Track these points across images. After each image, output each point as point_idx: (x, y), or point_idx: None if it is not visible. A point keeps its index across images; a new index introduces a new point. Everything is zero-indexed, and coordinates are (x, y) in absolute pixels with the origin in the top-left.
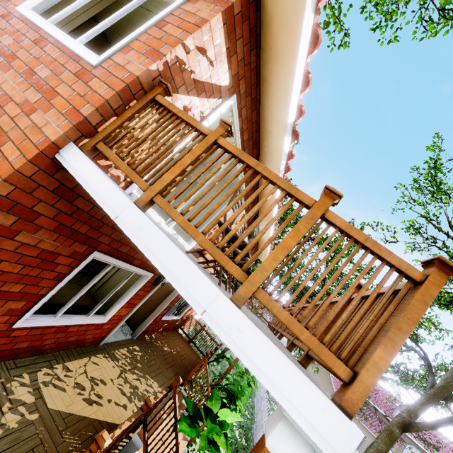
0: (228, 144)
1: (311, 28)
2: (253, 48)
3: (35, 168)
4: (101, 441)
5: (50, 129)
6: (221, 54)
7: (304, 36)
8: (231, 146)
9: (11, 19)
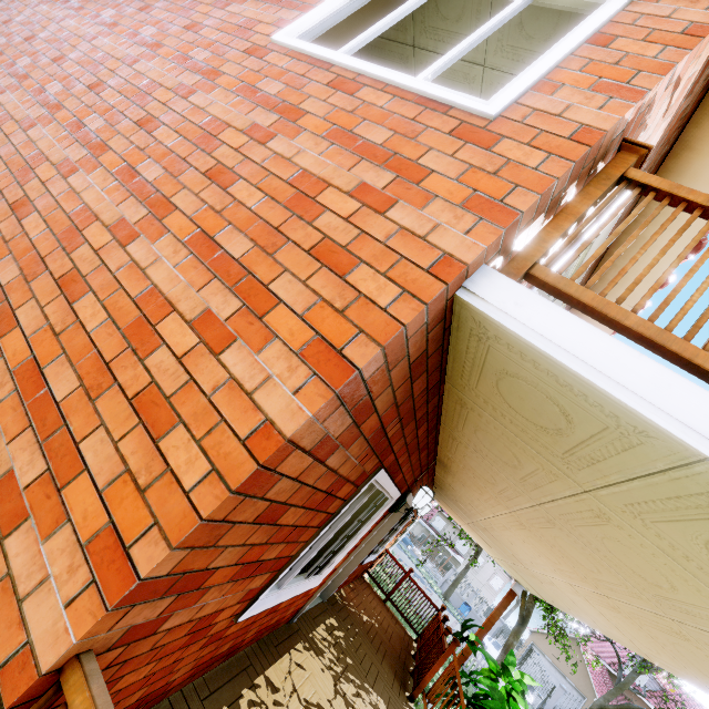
0: None
1: None
2: (704, 87)
3: (423, 319)
4: None
5: (450, 239)
6: (681, 94)
7: None
8: None
9: (266, 54)
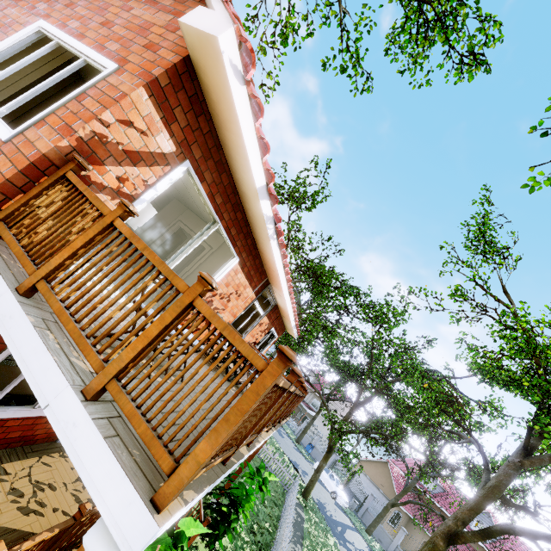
0: (123, 226)
1: (247, 98)
2: (200, 114)
3: None
4: None
5: None
6: (155, 123)
7: (240, 106)
8: (125, 229)
9: None
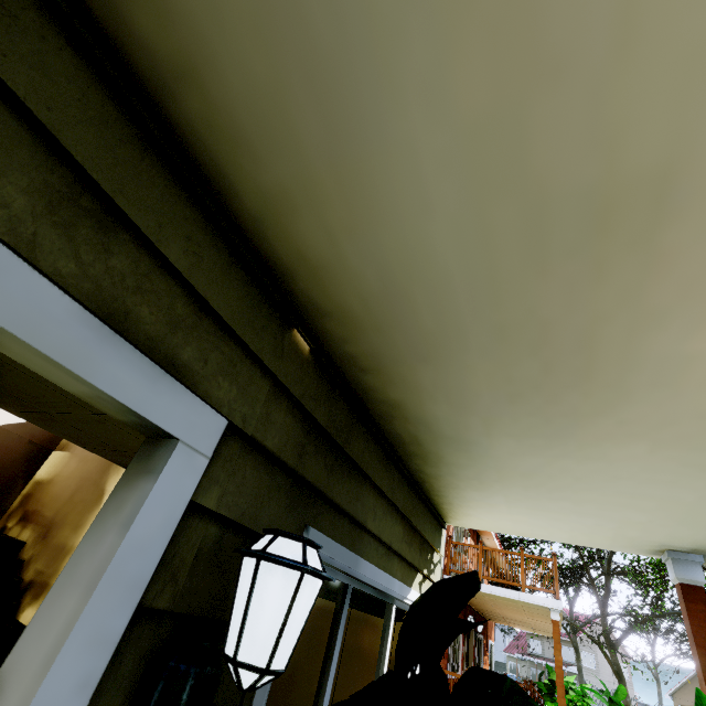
0: (486, 548)
1: None
2: None
3: None
4: (520, 685)
5: None
6: None
7: None
8: (488, 548)
9: None
